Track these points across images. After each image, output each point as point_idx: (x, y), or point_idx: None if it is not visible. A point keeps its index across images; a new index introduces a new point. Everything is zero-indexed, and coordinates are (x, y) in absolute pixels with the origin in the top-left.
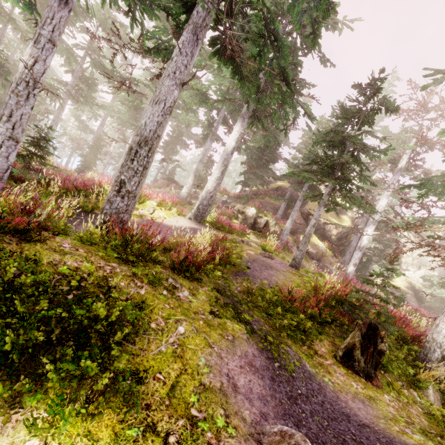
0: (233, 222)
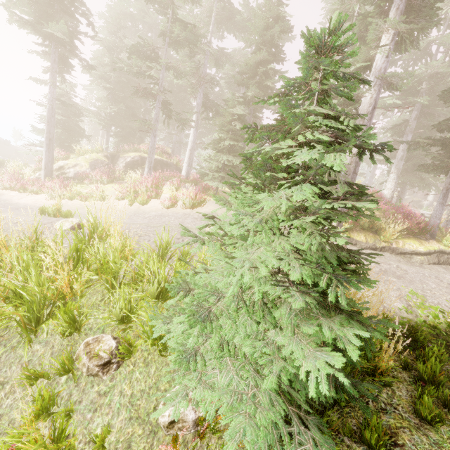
0: None
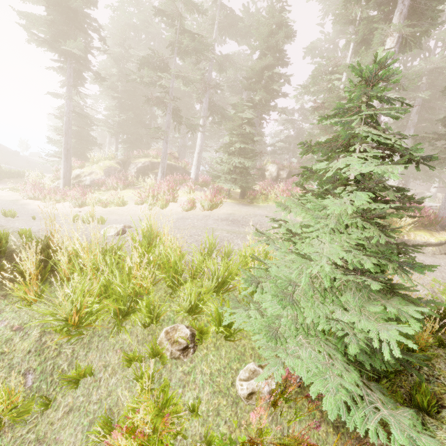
0: None
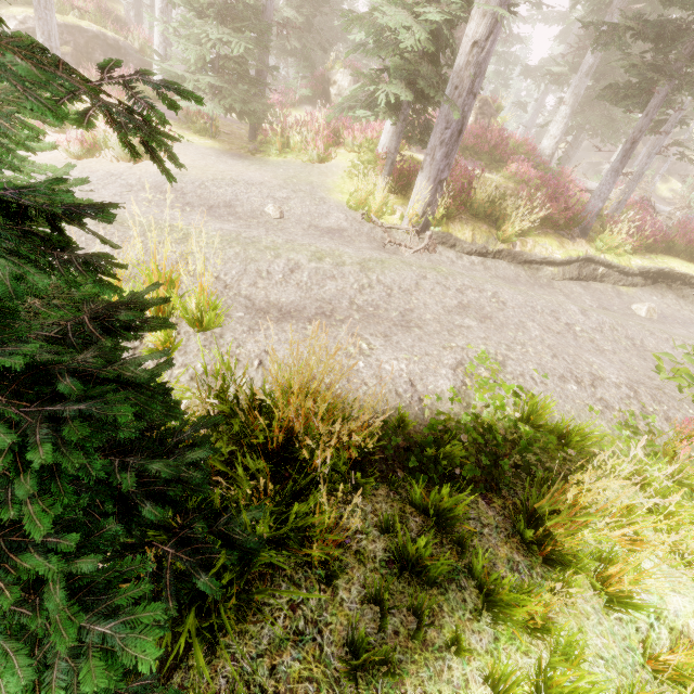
0: None
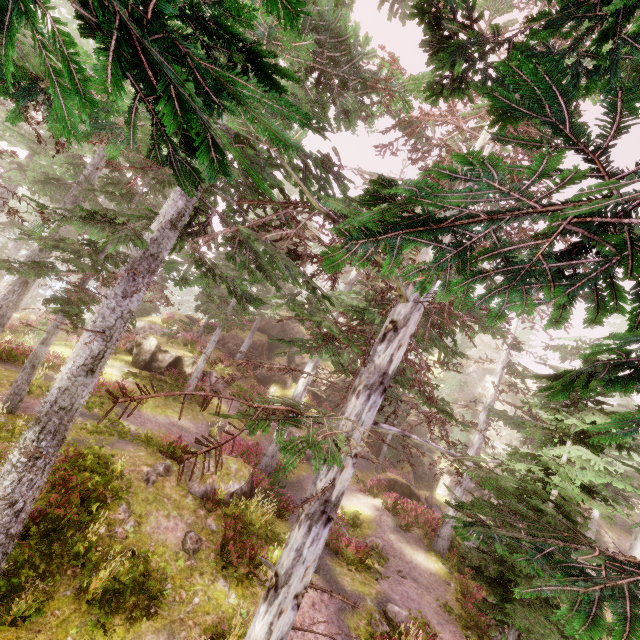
0: (118, 358)
